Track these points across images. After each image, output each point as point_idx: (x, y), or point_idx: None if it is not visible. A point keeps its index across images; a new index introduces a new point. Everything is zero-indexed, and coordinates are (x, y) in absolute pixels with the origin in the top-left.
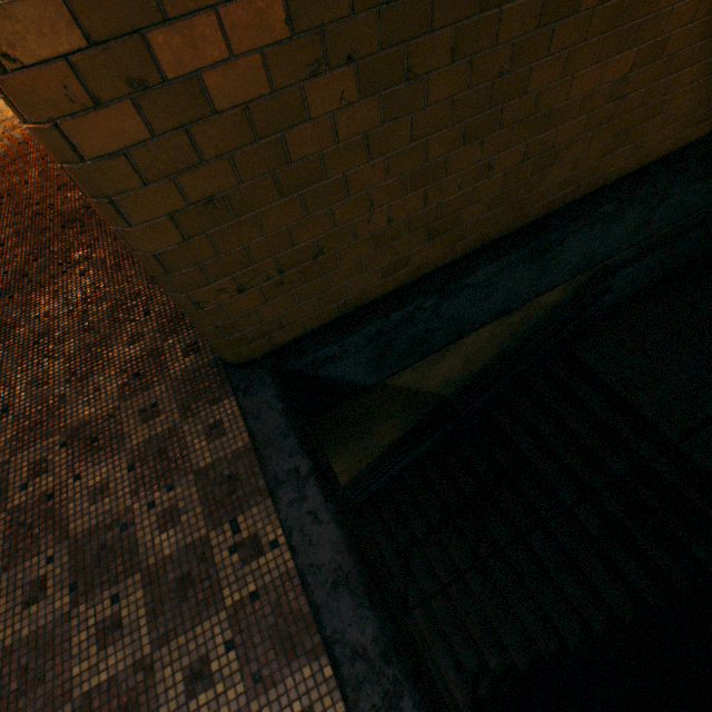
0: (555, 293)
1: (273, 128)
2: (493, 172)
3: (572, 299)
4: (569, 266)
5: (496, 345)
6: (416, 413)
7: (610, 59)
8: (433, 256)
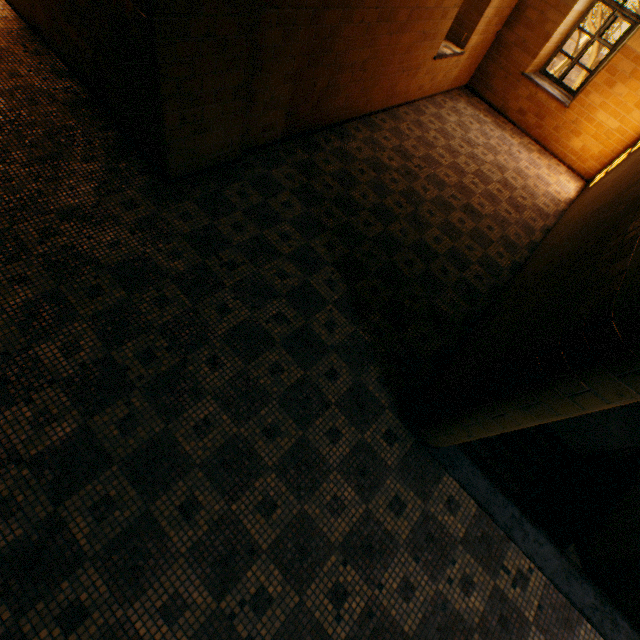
0: None
1: None
2: None
3: None
4: None
5: None
6: None
7: None
8: None
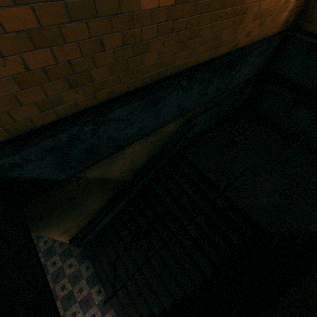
0: (171, 126)
1: None
2: (105, 48)
3: (179, 130)
4: (172, 112)
5: (147, 153)
6: (111, 190)
7: None
8: (81, 99)
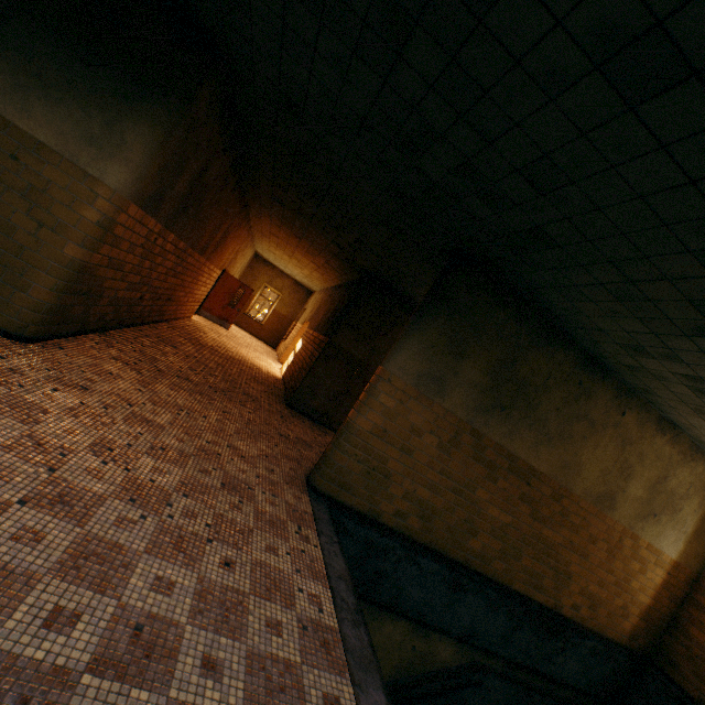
0: (448, 649)
1: (413, 432)
2: (454, 513)
3: (456, 670)
4: (463, 621)
5: (396, 663)
6: None
7: (503, 511)
8: (415, 527)
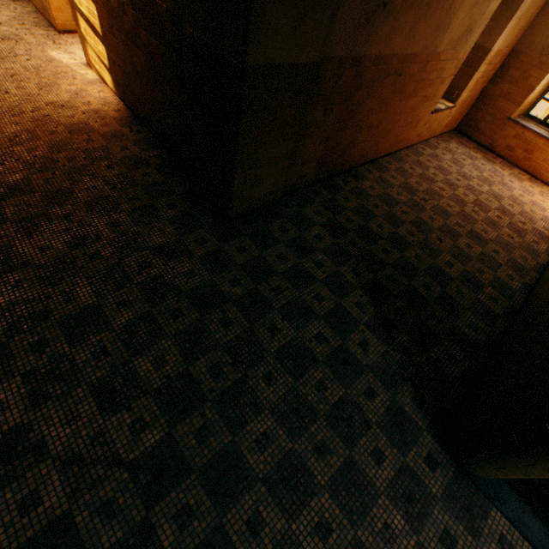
0: None
1: None
2: None
3: None
4: None
5: None
6: None
7: None
8: None
